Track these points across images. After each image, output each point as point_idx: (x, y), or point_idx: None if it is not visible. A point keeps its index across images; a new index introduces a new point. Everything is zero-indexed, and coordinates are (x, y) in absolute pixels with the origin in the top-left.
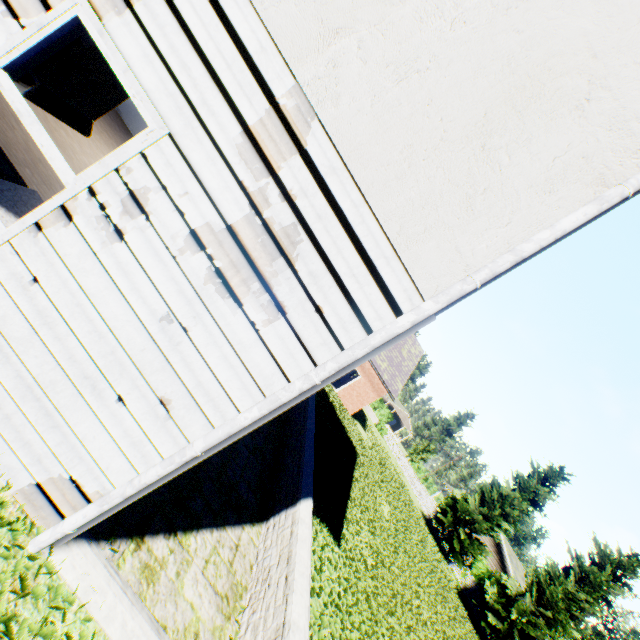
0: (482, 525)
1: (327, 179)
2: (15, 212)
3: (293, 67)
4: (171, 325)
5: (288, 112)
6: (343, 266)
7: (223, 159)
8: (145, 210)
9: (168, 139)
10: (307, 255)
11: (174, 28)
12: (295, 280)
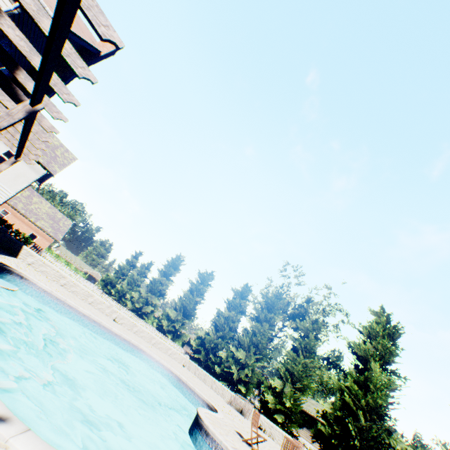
0: (115, 280)
1: (0, 184)
2: None
3: None
4: None
5: None
6: (4, 191)
7: None
8: None
9: None
10: (0, 190)
11: None
12: None
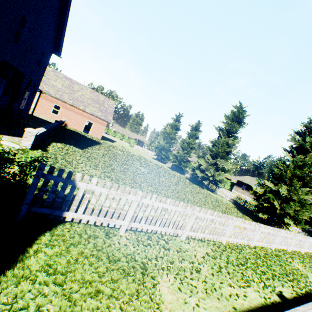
0: (166, 146)
1: None
2: None
3: None
4: None
5: None
6: None
7: None
8: None
9: None
10: None
11: None
12: None
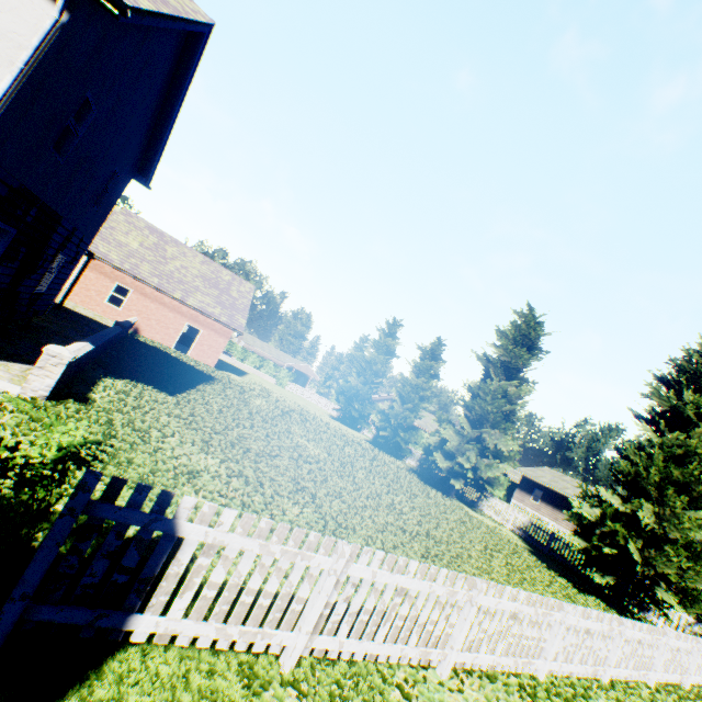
0: (364, 389)
1: None
2: None
3: None
4: None
5: None
6: None
7: None
8: None
9: None
10: None
11: None
12: None
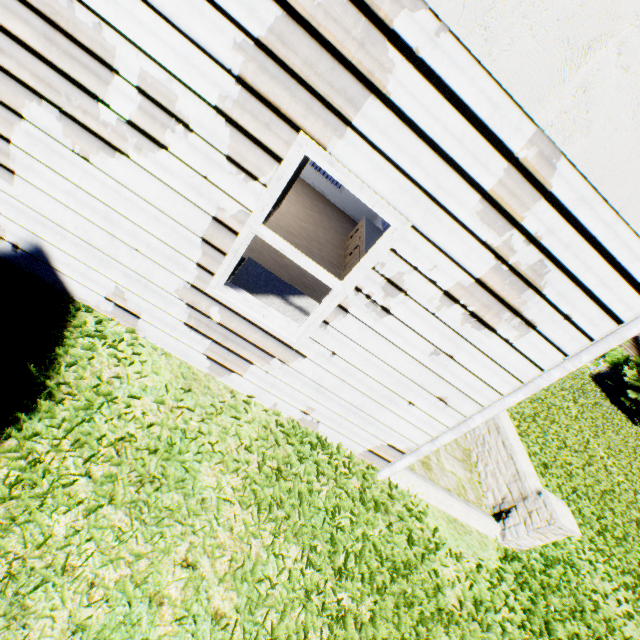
0: None
1: (575, 211)
2: (264, 293)
3: (532, 113)
4: (438, 356)
5: (528, 162)
6: (592, 279)
7: (464, 229)
8: (402, 289)
9: (410, 230)
10: (554, 281)
11: (396, 127)
12: (543, 302)
